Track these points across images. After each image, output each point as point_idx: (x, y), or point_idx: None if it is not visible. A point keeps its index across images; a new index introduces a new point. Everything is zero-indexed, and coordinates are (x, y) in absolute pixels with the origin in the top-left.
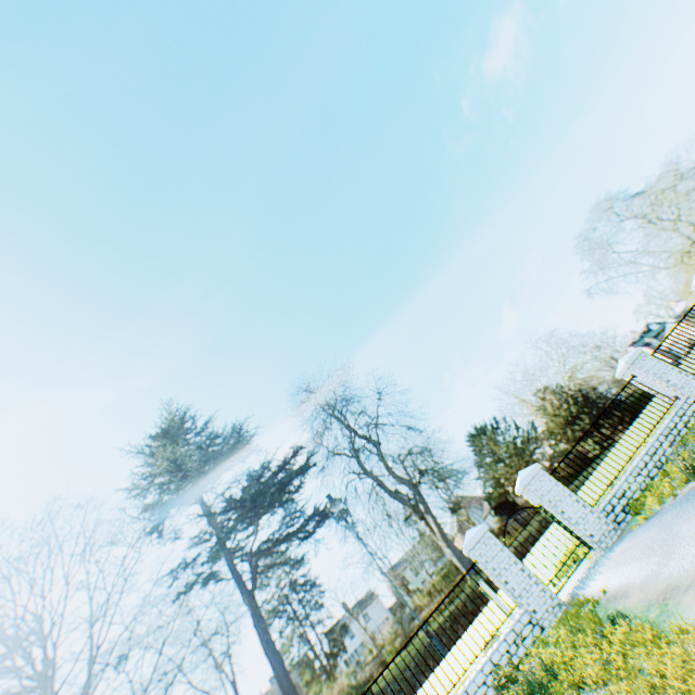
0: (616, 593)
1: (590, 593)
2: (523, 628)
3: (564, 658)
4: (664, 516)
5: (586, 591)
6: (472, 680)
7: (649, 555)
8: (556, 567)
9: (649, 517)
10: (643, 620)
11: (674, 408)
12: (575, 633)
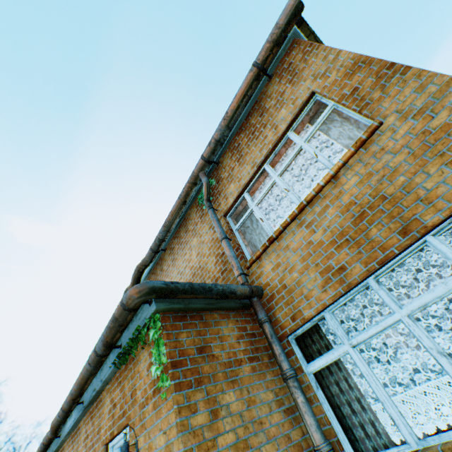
0: None
1: None
2: None
3: None
4: None
5: None
6: None
7: None
8: None
9: None
10: None
11: None
12: None
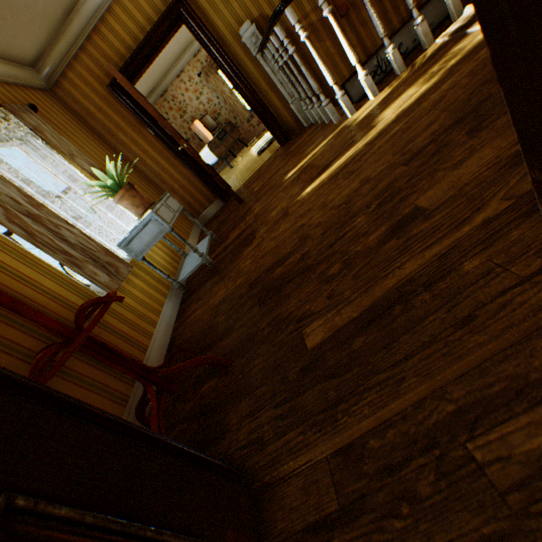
0: None
1: None
2: None
3: None
4: None
5: None
6: None
7: None
8: None
9: None
10: None
11: None
12: None
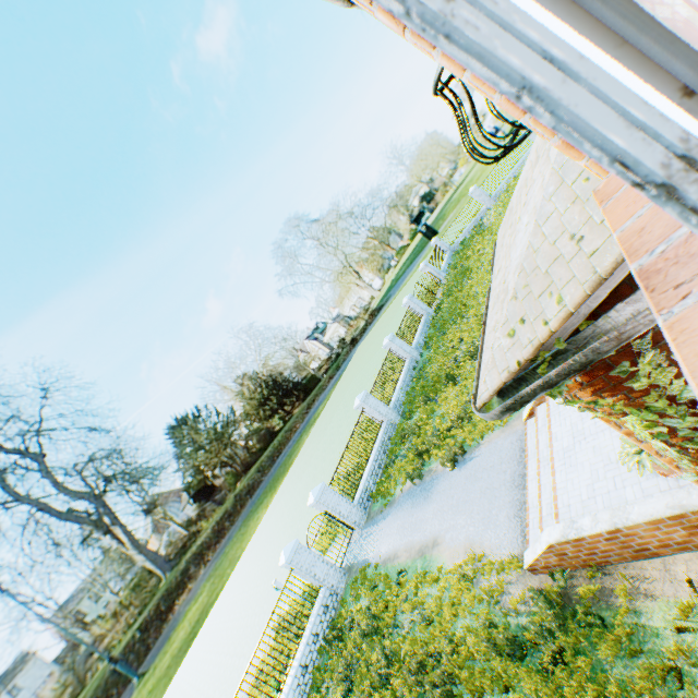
0: (390, 556)
1: (367, 560)
2: (328, 600)
3: (379, 605)
4: (404, 506)
5: (363, 559)
6: (303, 654)
7: (404, 531)
8: (320, 546)
9: (390, 504)
10: (416, 568)
11: (382, 428)
12: (373, 588)
